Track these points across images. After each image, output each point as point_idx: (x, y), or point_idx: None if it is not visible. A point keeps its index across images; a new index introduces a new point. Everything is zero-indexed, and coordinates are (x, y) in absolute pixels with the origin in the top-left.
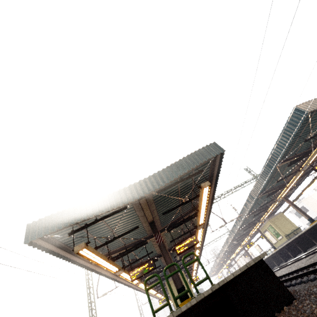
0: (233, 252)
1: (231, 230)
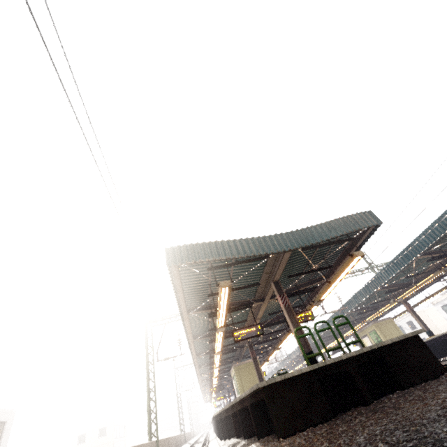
0: None
1: (321, 325)
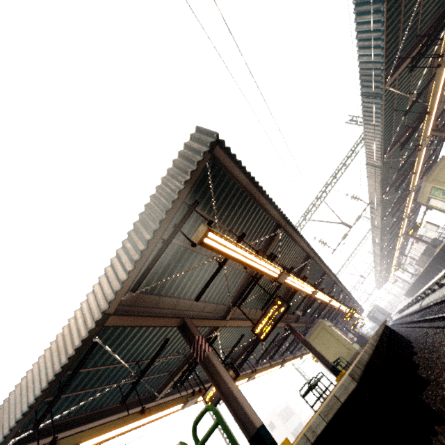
0: (394, 247)
1: (370, 225)
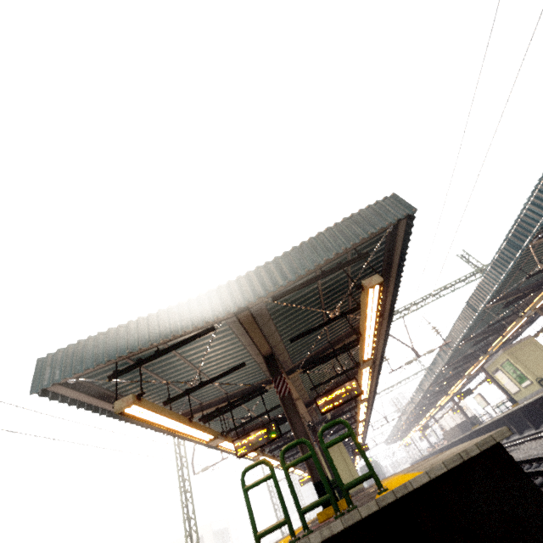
0: (431, 405)
1: (428, 367)
